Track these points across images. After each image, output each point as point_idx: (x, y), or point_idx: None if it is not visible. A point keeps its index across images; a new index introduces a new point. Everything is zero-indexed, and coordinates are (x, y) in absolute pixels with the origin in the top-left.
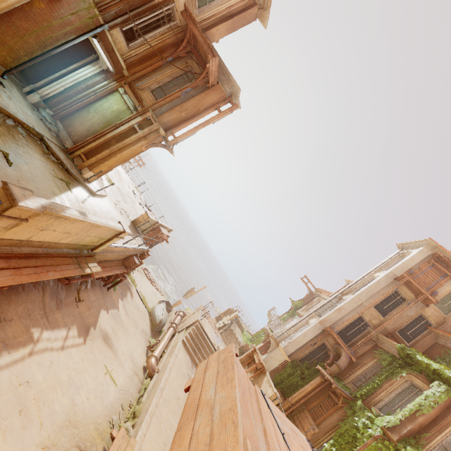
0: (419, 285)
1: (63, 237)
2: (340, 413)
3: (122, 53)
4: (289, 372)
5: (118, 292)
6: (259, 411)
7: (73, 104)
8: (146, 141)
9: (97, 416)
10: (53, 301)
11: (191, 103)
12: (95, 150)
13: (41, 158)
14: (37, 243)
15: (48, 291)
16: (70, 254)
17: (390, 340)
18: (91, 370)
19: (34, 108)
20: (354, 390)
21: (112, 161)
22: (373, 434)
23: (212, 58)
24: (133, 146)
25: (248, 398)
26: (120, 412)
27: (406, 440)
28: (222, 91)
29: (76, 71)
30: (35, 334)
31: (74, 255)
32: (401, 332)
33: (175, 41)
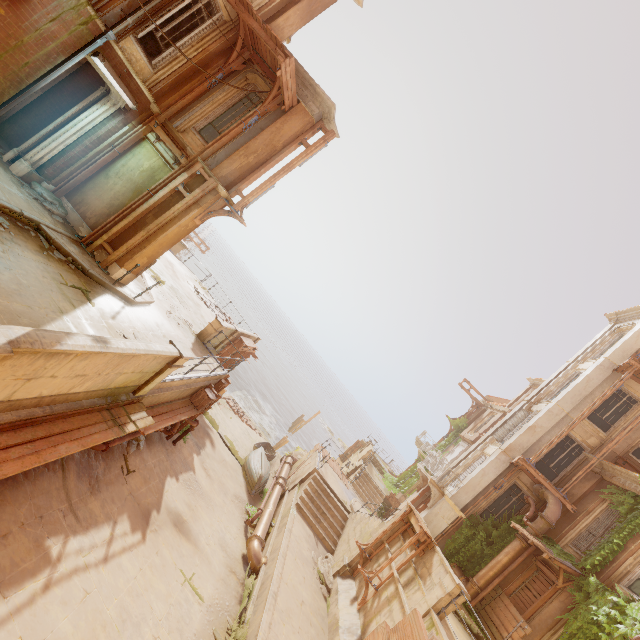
0: None
1: (76, 384)
2: (562, 598)
3: (145, 77)
4: (466, 535)
5: (190, 443)
6: None
7: (82, 169)
8: (200, 210)
9: None
10: (84, 482)
11: (261, 139)
12: (124, 234)
13: (38, 257)
14: (29, 401)
15: (73, 468)
16: (97, 405)
17: (625, 470)
18: (158, 584)
19: (23, 183)
20: (579, 557)
21: (152, 247)
22: (628, 634)
23: (284, 61)
24: (181, 219)
25: None
26: None
27: None
28: (306, 113)
29: (78, 117)
30: (54, 548)
31: (104, 406)
32: (638, 454)
33: (223, 46)
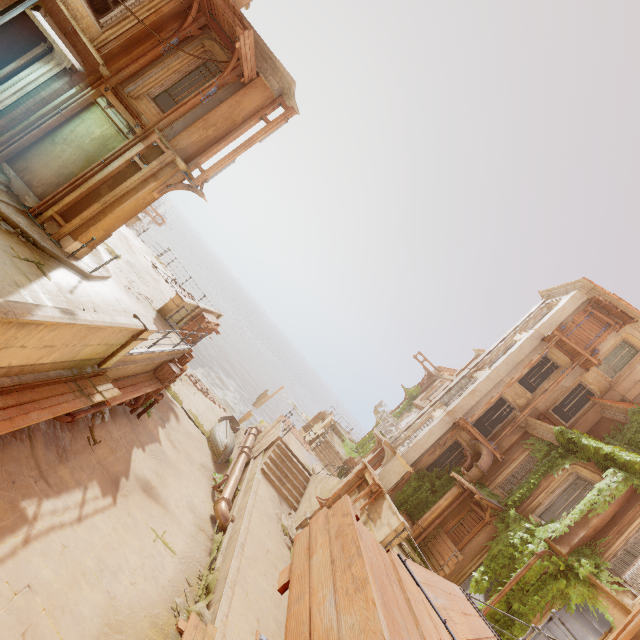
0: (575, 343)
1: (43, 354)
2: (488, 529)
3: (92, 36)
4: (414, 487)
5: (155, 417)
6: (408, 603)
7: (25, 133)
8: (159, 183)
9: (152, 606)
10: (52, 451)
11: (220, 112)
12: (77, 206)
13: None
14: None
15: (40, 438)
16: (63, 377)
17: (544, 424)
18: (131, 540)
19: None
20: (504, 497)
21: (108, 220)
22: (535, 550)
23: (243, 32)
24: (138, 192)
25: (391, 596)
26: (186, 590)
27: (579, 551)
28: (266, 88)
29: (17, 75)
30: (29, 509)
31: (70, 378)
32: (556, 411)
33: (177, 9)
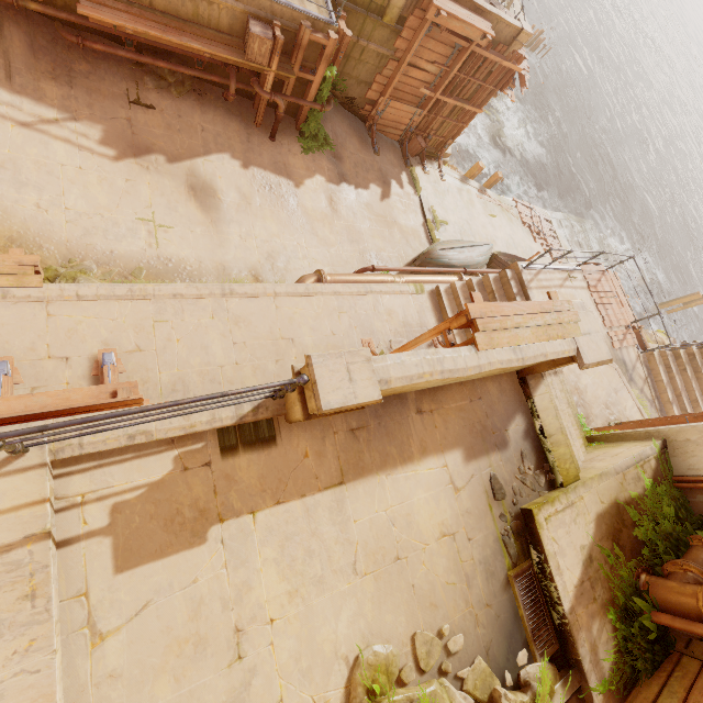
0: None
1: None
2: None
3: None
4: None
5: (323, 165)
6: None
7: None
8: None
9: (43, 237)
10: (44, 63)
11: None
12: None
13: None
14: None
15: (21, 36)
16: None
17: None
18: (99, 194)
19: None
20: None
21: None
22: None
23: None
24: None
25: None
26: (121, 273)
27: None
28: None
29: None
30: None
31: None
32: None
33: None
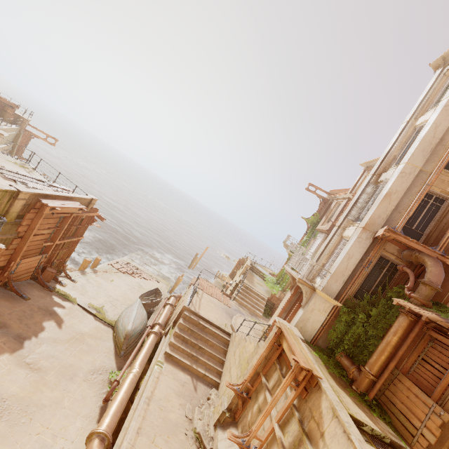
0: None
1: None
2: None
3: None
4: (346, 321)
5: None
6: None
7: None
8: None
9: None
10: None
11: None
12: None
13: None
14: None
15: None
16: None
17: None
18: None
19: None
20: None
21: None
22: None
23: None
24: None
25: None
26: None
27: None
28: None
29: None
30: None
31: None
32: None
33: None
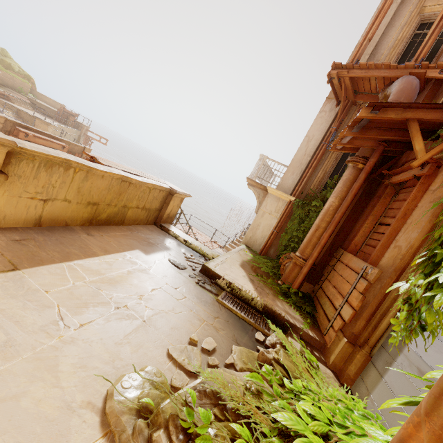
0: None
1: None
2: (436, 183)
3: None
4: (300, 218)
5: None
6: None
7: None
8: None
9: None
10: None
11: None
12: None
13: None
14: None
15: None
16: None
17: None
18: None
19: None
20: None
21: None
22: None
23: None
24: None
25: None
26: None
27: None
28: None
29: None
30: None
31: None
32: None
33: None
